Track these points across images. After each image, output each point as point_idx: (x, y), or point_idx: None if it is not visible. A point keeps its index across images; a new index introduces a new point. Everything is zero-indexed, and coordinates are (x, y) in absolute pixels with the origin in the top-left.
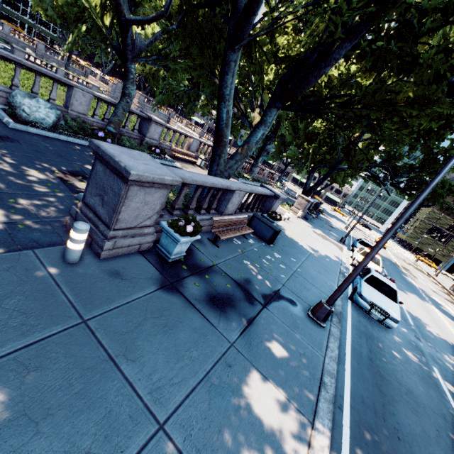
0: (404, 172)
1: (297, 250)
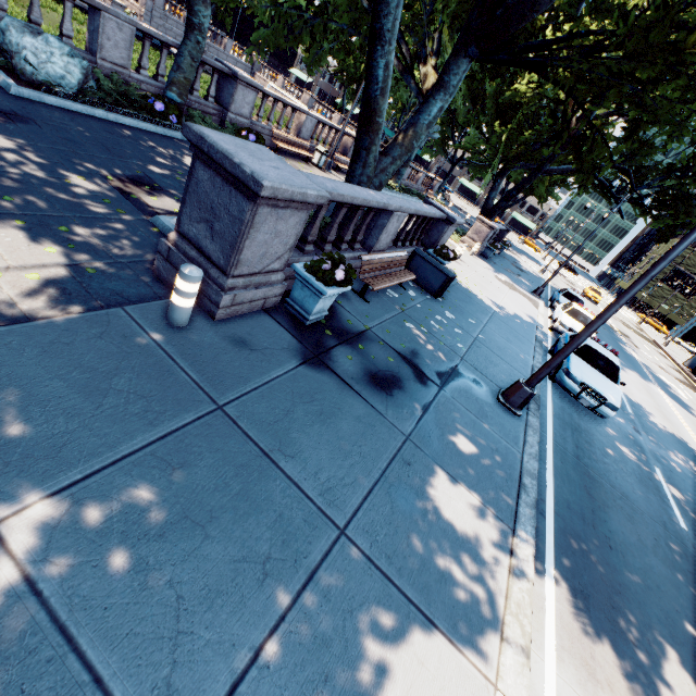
0: (654, 177)
1: (476, 306)
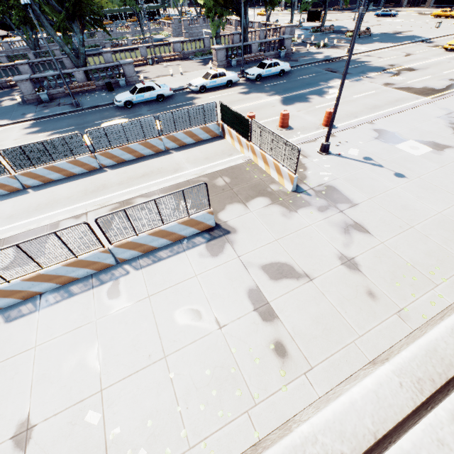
0: None
1: None
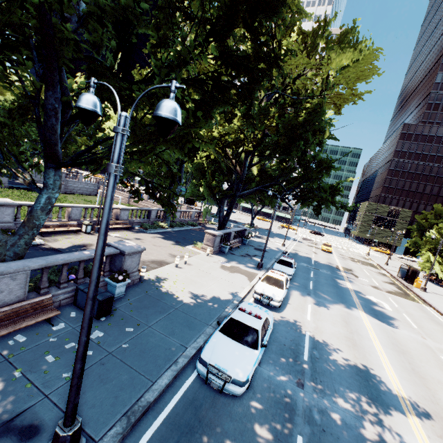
0: None
1: (158, 307)
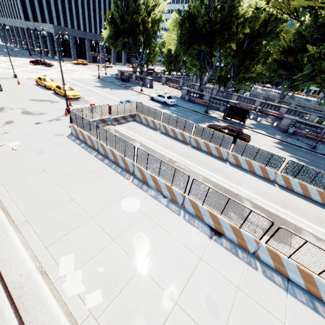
0: None
1: None
